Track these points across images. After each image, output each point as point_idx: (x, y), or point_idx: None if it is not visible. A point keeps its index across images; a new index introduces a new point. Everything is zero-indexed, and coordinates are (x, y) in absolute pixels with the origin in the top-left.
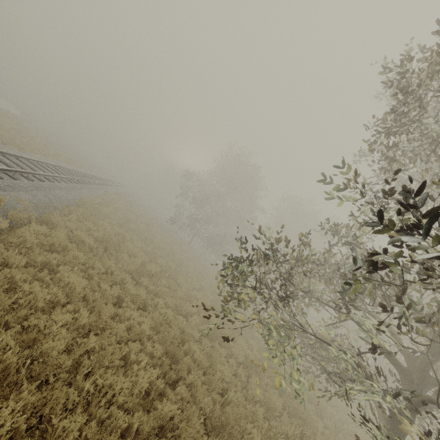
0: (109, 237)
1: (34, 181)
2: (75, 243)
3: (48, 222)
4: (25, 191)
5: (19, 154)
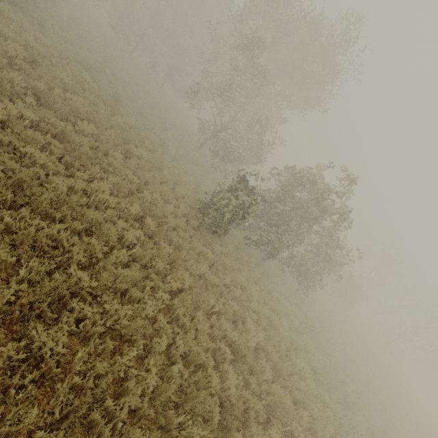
0: None
1: None
2: None
3: None
4: None
5: None
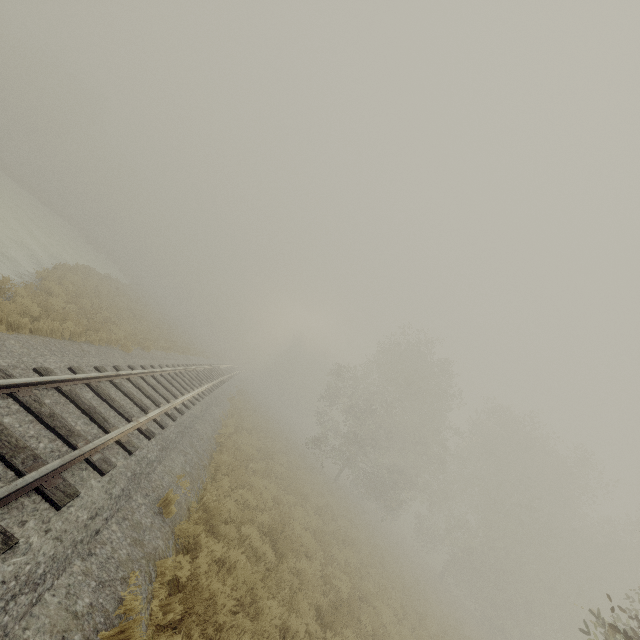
0: (281, 525)
1: (177, 418)
2: (245, 555)
3: (203, 508)
4: (174, 447)
5: (149, 362)
